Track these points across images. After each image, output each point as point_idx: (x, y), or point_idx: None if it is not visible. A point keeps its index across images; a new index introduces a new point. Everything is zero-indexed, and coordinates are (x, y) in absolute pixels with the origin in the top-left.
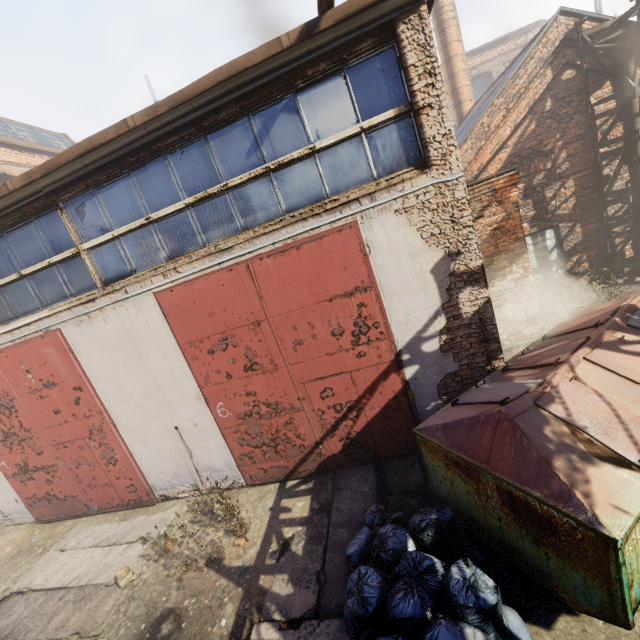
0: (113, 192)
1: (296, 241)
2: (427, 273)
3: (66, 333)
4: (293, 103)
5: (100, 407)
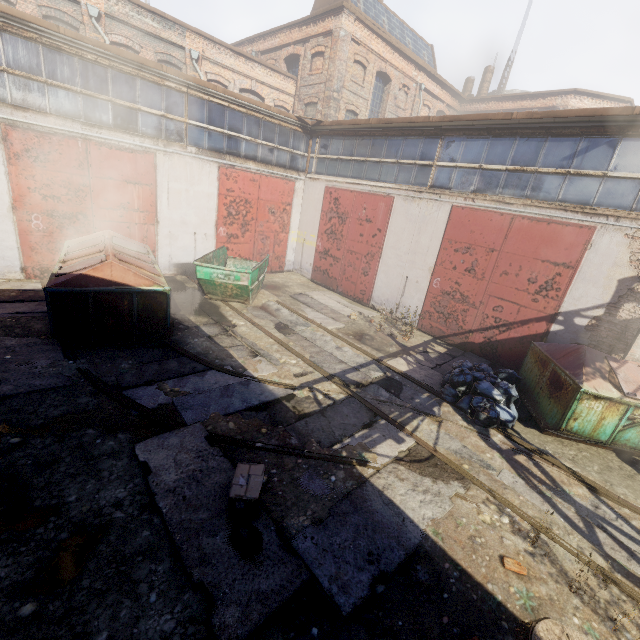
0: (474, 143)
1: (551, 219)
2: (615, 280)
3: (395, 201)
4: (615, 143)
5: (381, 245)
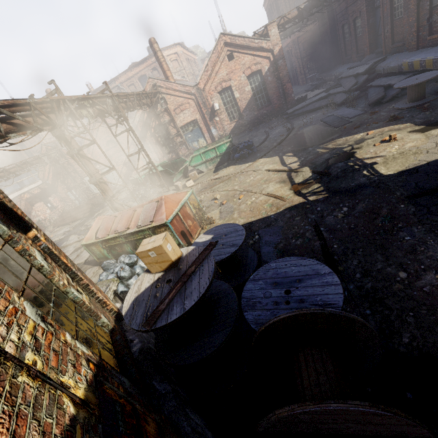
0: None
1: None
2: None
3: None
4: None
5: None
